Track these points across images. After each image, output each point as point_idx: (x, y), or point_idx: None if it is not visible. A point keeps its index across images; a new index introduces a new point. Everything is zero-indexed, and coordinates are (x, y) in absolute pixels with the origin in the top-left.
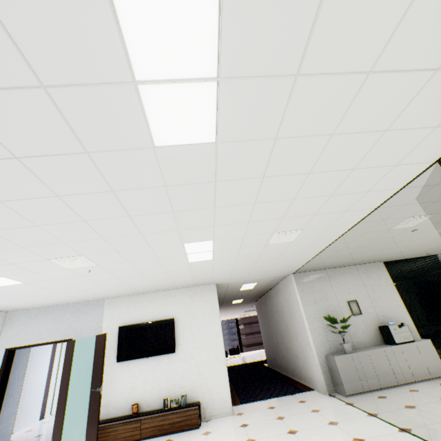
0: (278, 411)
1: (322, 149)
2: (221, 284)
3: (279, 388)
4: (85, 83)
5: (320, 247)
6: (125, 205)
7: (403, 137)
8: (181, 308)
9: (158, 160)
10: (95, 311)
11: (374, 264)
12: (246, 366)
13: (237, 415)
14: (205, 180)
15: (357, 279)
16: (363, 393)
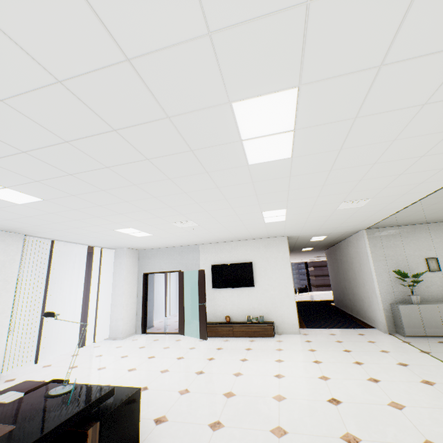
0: (338, 337)
1: (385, 149)
2: (292, 237)
3: (342, 323)
4: (213, 145)
5: (394, 209)
6: (224, 194)
7: None
8: (257, 255)
9: (249, 170)
10: (193, 253)
11: None
12: (313, 303)
13: (303, 334)
14: (282, 177)
15: None
16: (424, 337)
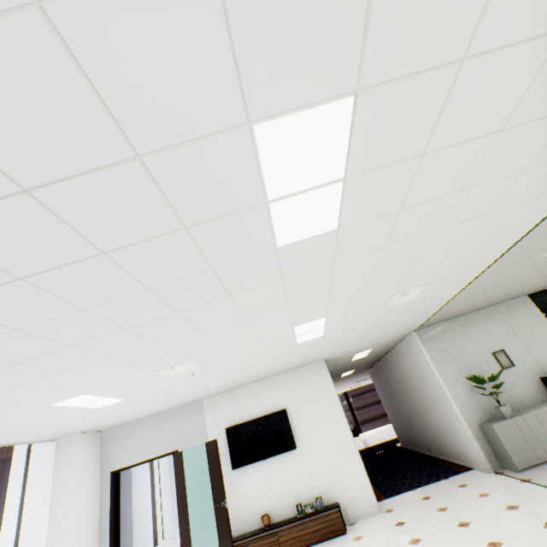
0: (436, 501)
1: (450, 206)
2: (330, 359)
3: (426, 472)
4: (221, 215)
5: (447, 297)
6: (240, 305)
7: (542, 172)
8: (291, 395)
9: (278, 258)
10: (195, 414)
11: (516, 300)
12: (373, 450)
13: (386, 512)
14: (323, 264)
15: (499, 323)
16: (539, 464)
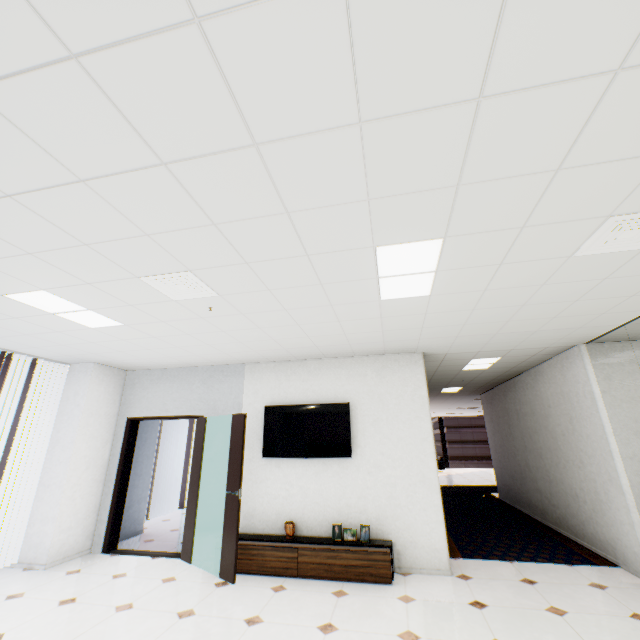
0: (546, 593)
1: None
2: (431, 356)
3: (534, 544)
4: None
5: None
6: (240, 97)
7: None
8: (361, 388)
9: None
10: (232, 380)
11: None
12: (458, 490)
13: (459, 578)
14: None
15: None
16: None
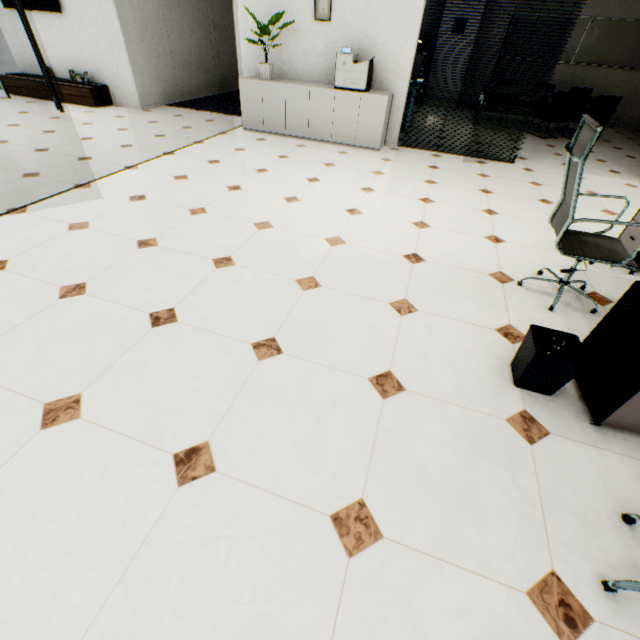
0: (171, 119)
1: None
2: None
3: None
4: None
5: None
6: None
7: None
8: None
9: None
10: None
11: None
12: None
13: (143, 111)
14: None
15: None
16: (263, 133)
